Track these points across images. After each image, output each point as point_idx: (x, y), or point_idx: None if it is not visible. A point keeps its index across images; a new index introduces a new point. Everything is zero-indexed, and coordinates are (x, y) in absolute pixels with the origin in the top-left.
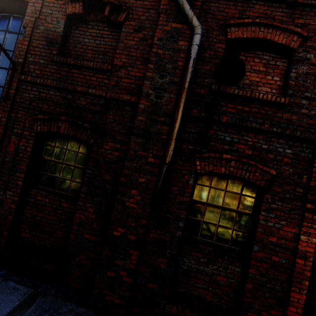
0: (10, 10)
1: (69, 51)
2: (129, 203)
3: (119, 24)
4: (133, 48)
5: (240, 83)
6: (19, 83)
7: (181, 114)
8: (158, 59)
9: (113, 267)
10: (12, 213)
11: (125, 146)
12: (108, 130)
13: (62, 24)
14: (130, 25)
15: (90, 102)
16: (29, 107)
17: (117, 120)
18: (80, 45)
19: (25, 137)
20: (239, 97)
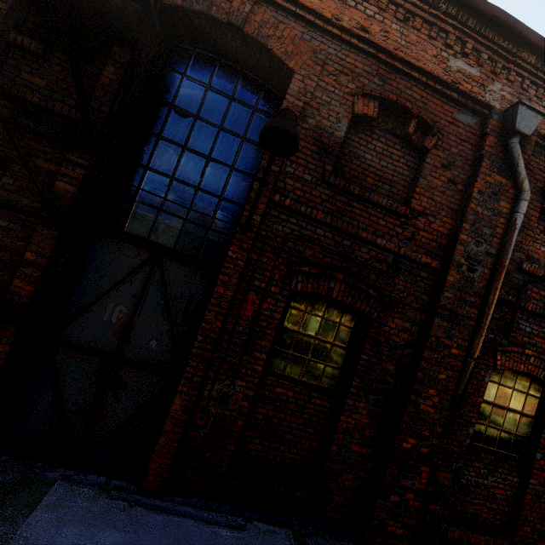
0: (222, 51)
1: (341, 166)
2: (425, 406)
3: (419, 148)
4: (438, 190)
5: (542, 261)
6: (267, 205)
7: (496, 298)
8: (475, 218)
9: (399, 489)
10: (243, 415)
11: (416, 326)
12: (396, 300)
13: (345, 127)
14: (437, 156)
15: (374, 257)
16: (282, 248)
17: (408, 289)
18: (358, 162)
19: (272, 295)
20: (544, 280)
